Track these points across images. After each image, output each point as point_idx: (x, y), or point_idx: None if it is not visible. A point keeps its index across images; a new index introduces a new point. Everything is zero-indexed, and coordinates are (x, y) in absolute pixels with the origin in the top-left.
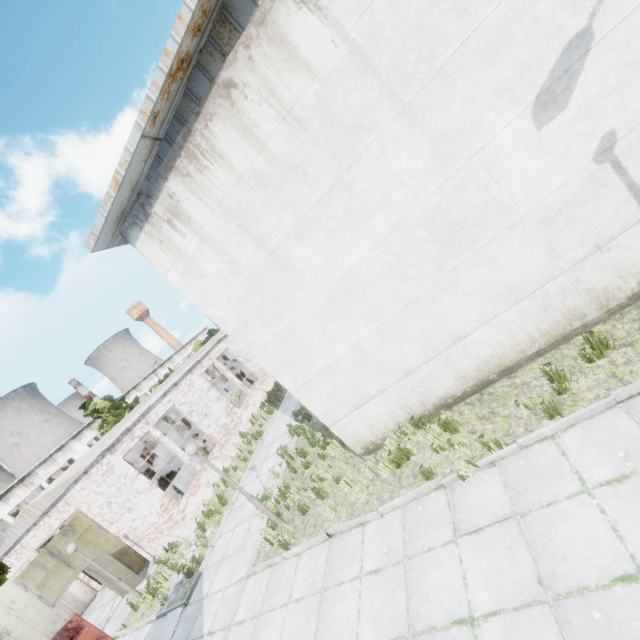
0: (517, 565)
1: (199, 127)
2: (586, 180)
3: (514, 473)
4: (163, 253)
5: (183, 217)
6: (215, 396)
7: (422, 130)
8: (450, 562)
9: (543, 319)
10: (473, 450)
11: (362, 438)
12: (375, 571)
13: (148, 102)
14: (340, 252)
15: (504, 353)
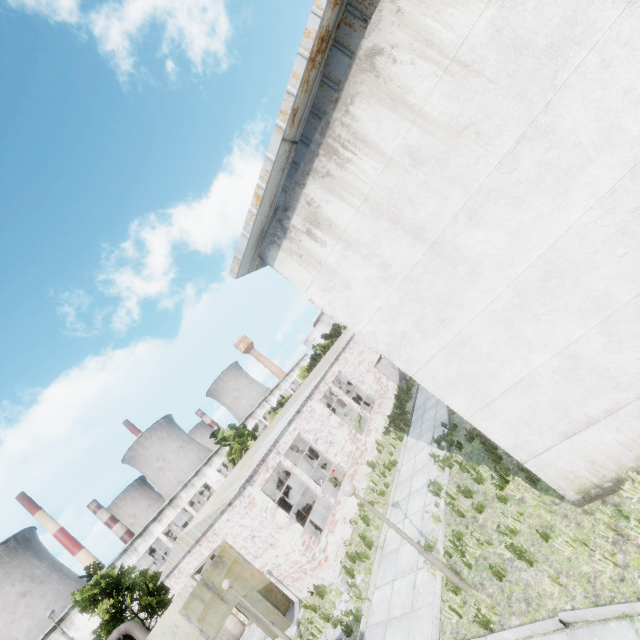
0: None
1: (338, 116)
2: None
3: None
4: (303, 269)
5: (323, 224)
6: (336, 422)
7: None
8: None
9: None
10: None
11: (577, 478)
12: None
13: (288, 98)
14: (535, 225)
15: None
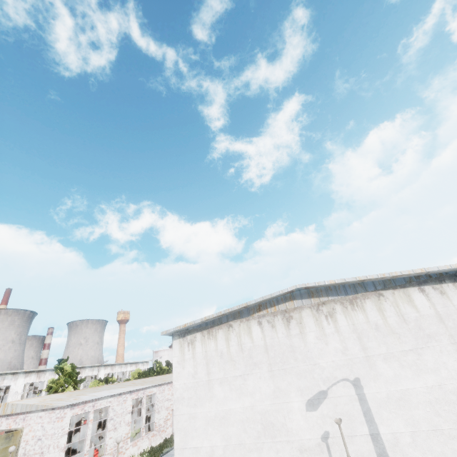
0: None
1: (216, 328)
2: (317, 444)
3: None
4: (179, 350)
5: (193, 345)
6: (128, 420)
7: (273, 381)
8: None
9: None
10: None
11: None
12: None
13: (208, 317)
14: (230, 399)
15: None
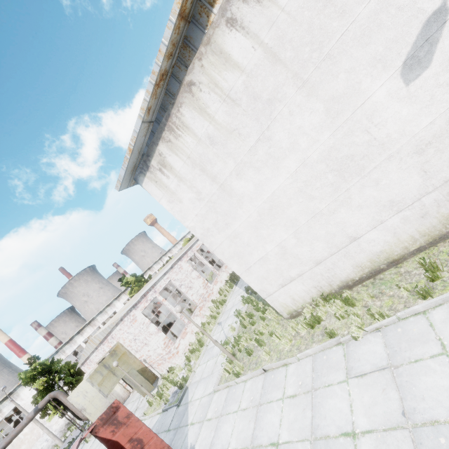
0: (388, 401)
1: (174, 112)
2: None
3: (393, 337)
4: (157, 189)
5: (168, 166)
6: (196, 275)
7: (317, 96)
8: (342, 395)
9: (421, 224)
10: (365, 319)
11: (287, 307)
12: (292, 396)
13: (145, 102)
14: (265, 182)
15: (391, 249)
